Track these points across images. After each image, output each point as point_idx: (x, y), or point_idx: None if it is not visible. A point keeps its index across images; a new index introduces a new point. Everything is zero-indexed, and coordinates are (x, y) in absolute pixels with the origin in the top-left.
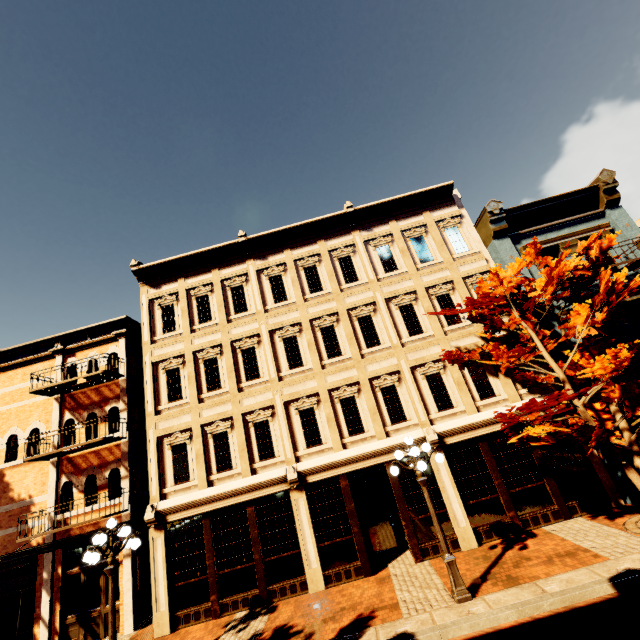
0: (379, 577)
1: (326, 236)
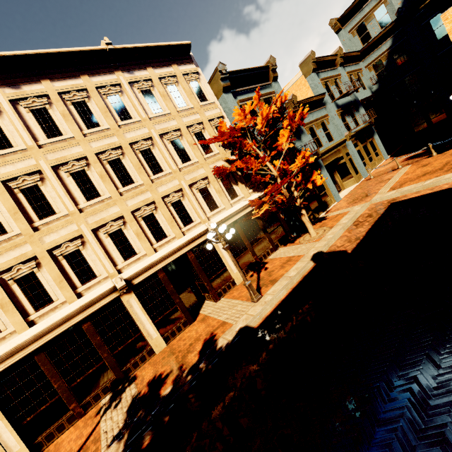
0: (199, 320)
1: (89, 71)
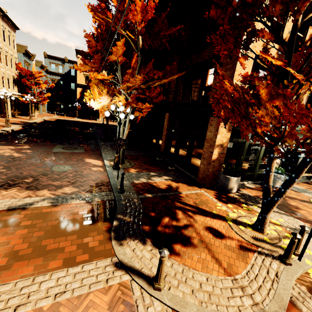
0: (2, 119)
1: None
